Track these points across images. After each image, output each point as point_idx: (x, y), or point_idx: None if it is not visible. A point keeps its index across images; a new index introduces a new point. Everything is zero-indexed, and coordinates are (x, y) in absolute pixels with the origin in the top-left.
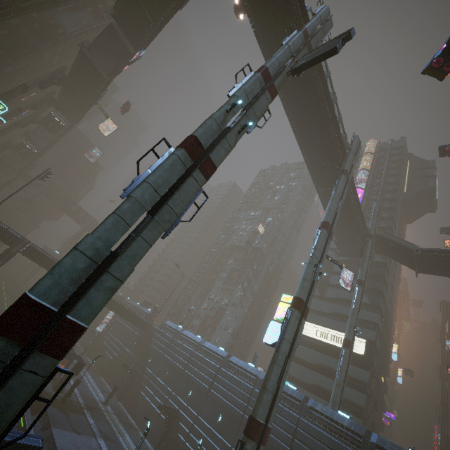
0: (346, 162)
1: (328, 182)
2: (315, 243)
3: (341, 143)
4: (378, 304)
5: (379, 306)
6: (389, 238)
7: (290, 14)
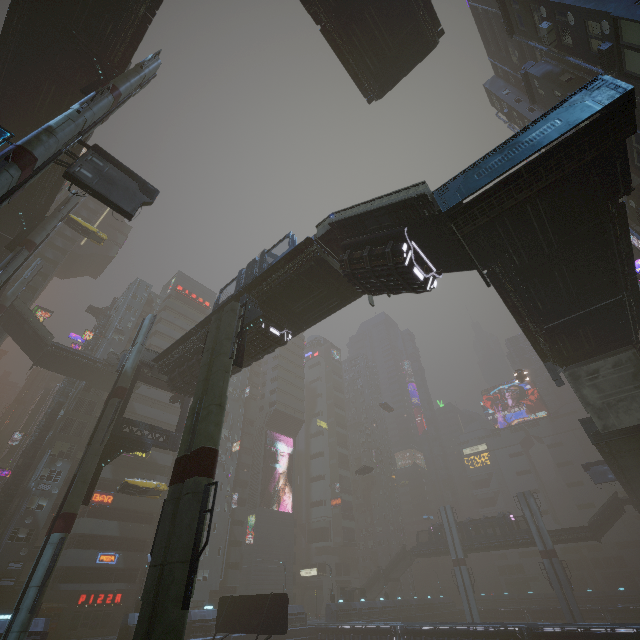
0: (43, 232)
1: None
2: None
3: (53, 194)
4: None
5: None
6: (27, 317)
7: (117, 19)
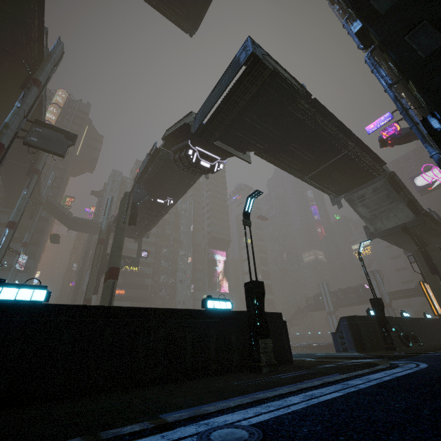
0: (41, 162)
1: (14, 157)
2: (2, 243)
3: None
4: (35, 252)
5: (35, 253)
6: (57, 205)
7: (25, 32)
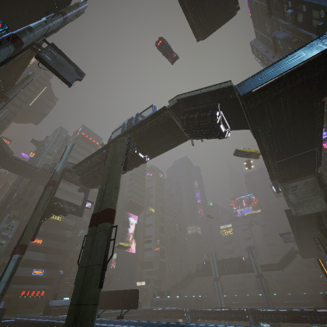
0: (14, 92)
1: None
2: None
3: (20, 72)
4: None
5: None
6: None
7: None
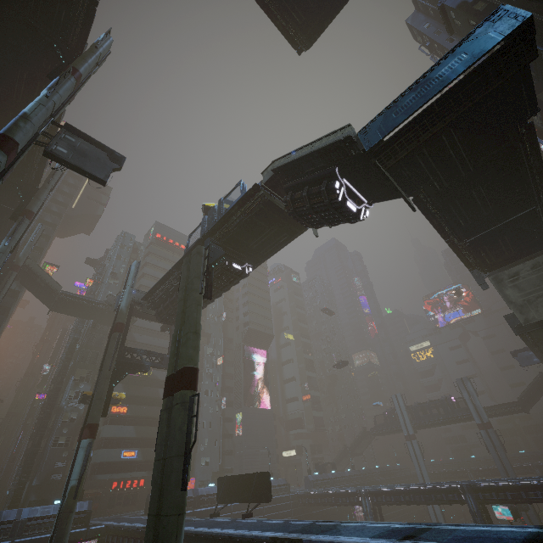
0: (38, 202)
1: None
2: None
3: (41, 169)
4: None
5: None
6: (38, 273)
7: (68, 6)
